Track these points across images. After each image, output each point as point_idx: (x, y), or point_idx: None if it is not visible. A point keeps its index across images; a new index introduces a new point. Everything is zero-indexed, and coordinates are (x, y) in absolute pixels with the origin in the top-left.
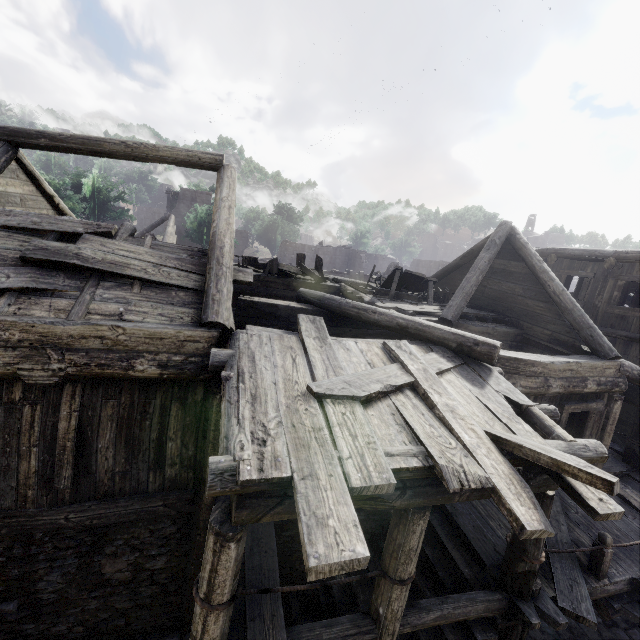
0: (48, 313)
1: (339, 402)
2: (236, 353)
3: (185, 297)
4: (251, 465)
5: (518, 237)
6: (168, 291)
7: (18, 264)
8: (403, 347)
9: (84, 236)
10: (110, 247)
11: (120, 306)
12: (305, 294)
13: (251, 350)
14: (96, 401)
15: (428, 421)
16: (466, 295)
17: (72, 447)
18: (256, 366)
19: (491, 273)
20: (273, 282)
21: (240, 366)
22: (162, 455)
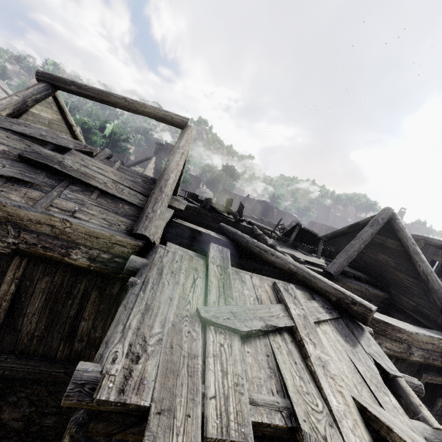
0: (21, 199)
1: (221, 331)
2: (149, 263)
3: (128, 210)
4: (114, 382)
5: (397, 221)
6: (117, 203)
7: (17, 160)
8: (290, 290)
9: (72, 151)
10: (87, 162)
11: (76, 205)
12: (223, 228)
13: (162, 264)
14: (35, 274)
15: (299, 372)
16: (348, 257)
17: (6, 307)
18: (161, 279)
19: (370, 244)
20: (205, 214)
21: (147, 276)
22: (74, 330)
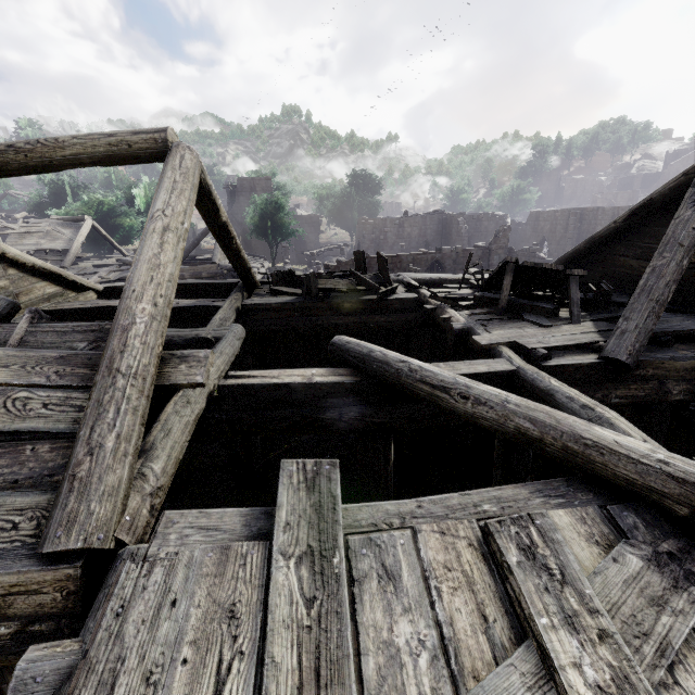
0: None
1: None
2: (77, 667)
3: (48, 456)
4: None
5: None
6: (17, 447)
7: None
8: (540, 549)
9: None
10: None
11: None
12: (341, 349)
13: (119, 648)
14: None
15: None
16: (657, 305)
17: None
18: None
19: None
20: (315, 308)
21: None
22: None
